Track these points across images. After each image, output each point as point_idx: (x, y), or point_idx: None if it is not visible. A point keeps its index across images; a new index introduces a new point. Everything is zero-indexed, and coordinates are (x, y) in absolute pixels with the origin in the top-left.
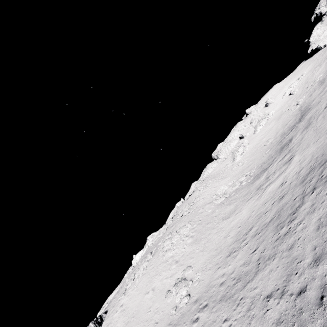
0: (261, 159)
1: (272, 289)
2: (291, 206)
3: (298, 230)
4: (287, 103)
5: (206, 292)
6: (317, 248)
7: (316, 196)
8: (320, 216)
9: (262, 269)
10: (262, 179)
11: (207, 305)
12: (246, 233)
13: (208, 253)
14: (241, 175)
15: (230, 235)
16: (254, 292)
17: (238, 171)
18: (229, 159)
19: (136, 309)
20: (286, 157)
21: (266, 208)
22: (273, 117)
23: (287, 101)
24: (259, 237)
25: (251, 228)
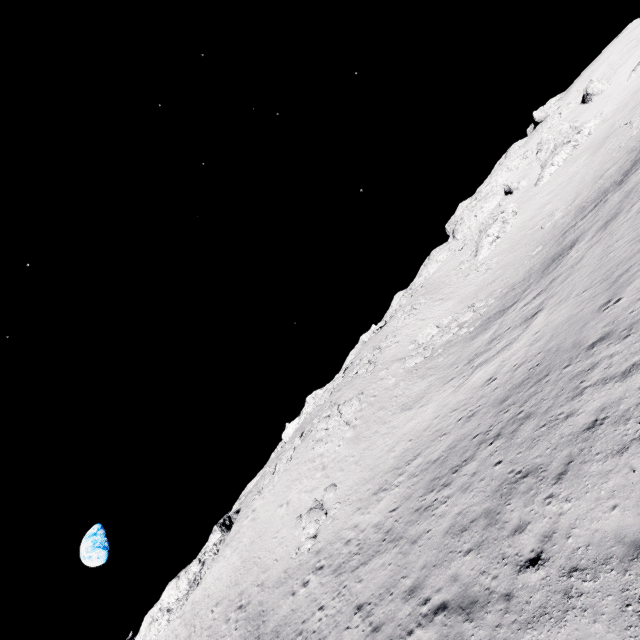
0: (518, 270)
1: (367, 598)
2: (463, 451)
3: (436, 514)
4: (632, 101)
5: (331, 544)
6: (424, 569)
7: (487, 458)
8: (462, 509)
9: (381, 552)
10: (486, 338)
11: (323, 568)
12: (409, 462)
13: (361, 472)
14: (468, 307)
15: (395, 452)
16: (356, 587)
17: (471, 290)
18: (469, 249)
19: (264, 526)
20: (536, 302)
21: (449, 424)
22: (587, 142)
23: (636, 94)
24: (411, 486)
25: (418, 455)
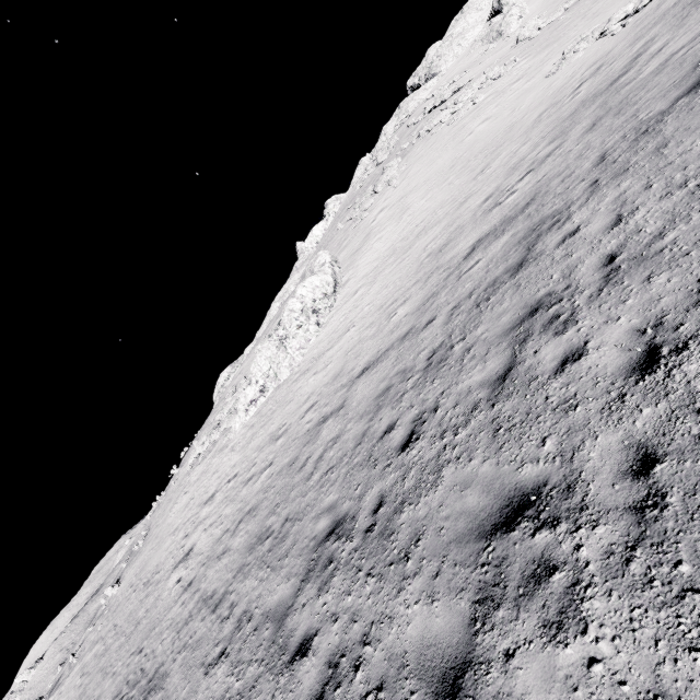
0: None
1: None
2: None
3: None
4: None
5: None
6: None
7: None
8: None
9: None
10: None
11: None
12: None
13: None
14: None
15: None
16: None
17: None
18: (478, 50)
19: (458, 154)
20: None
21: None
22: None
23: None
24: None
25: None
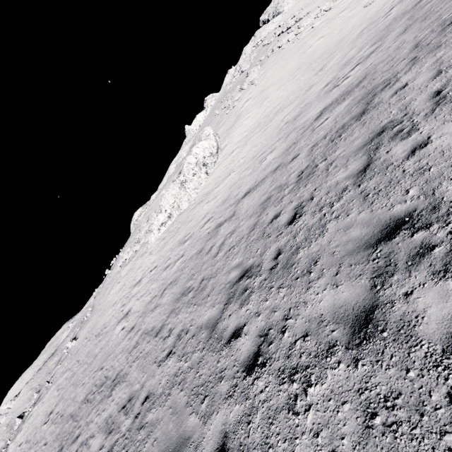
0: None
1: None
2: None
3: None
4: None
5: None
6: None
7: None
8: None
9: None
10: None
11: None
12: None
13: None
14: None
15: None
16: None
17: None
18: None
19: (302, 61)
20: None
21: None
22: None
23: None
24: None
25: None
